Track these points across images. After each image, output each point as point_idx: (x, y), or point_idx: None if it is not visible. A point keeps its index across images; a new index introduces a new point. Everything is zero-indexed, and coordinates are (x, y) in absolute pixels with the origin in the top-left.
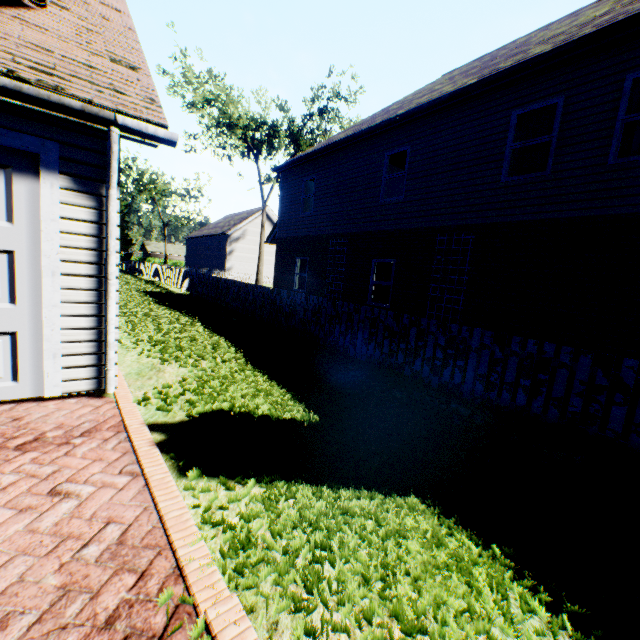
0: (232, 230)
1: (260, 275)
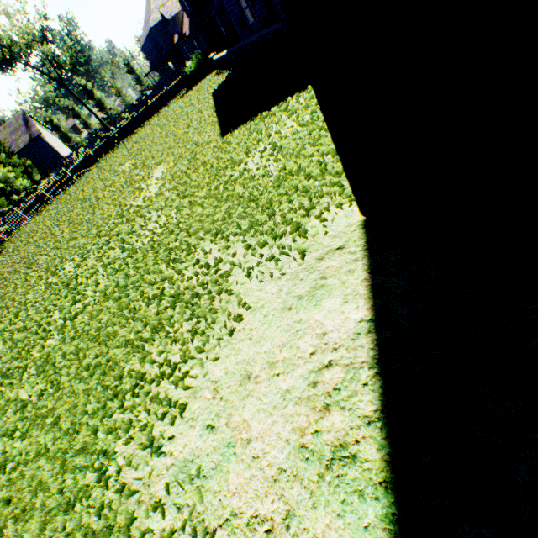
0: (40, 130)
1: (107, 124)
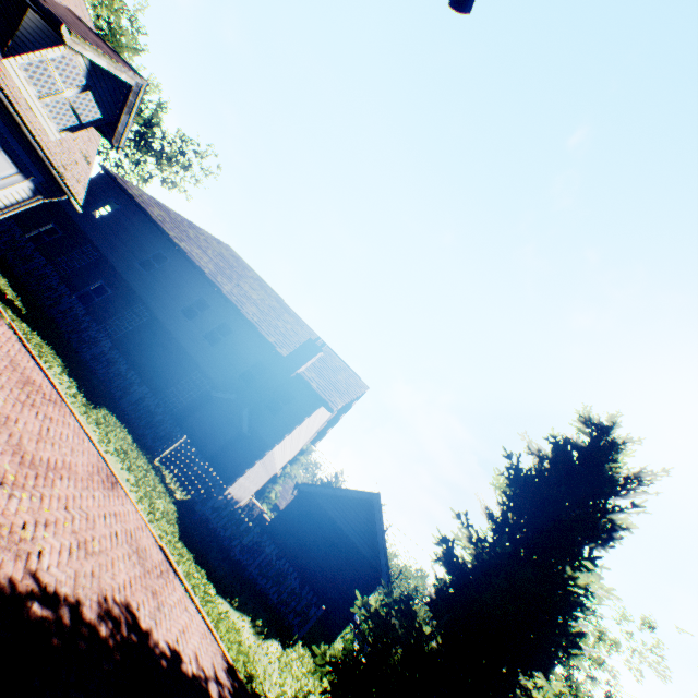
0: None
1: None
